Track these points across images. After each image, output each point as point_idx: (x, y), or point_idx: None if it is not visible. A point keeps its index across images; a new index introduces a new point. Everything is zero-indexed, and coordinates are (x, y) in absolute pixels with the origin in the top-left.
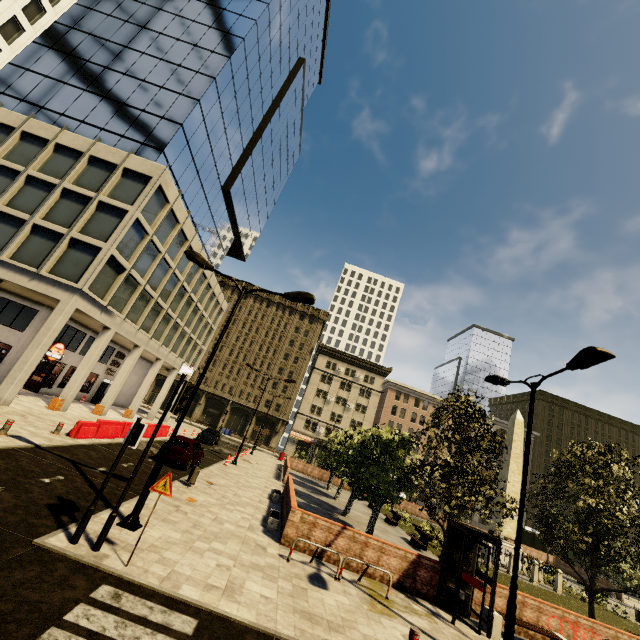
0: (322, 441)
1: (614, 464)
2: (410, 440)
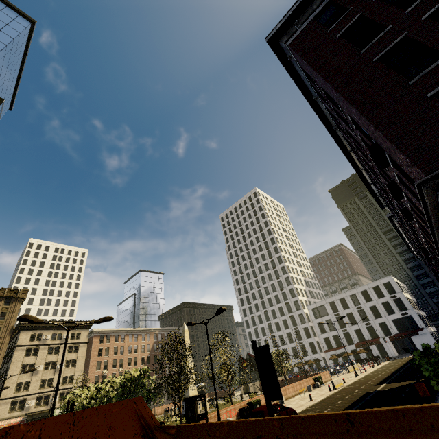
0: (34, 413)
1: (227, 337)
2: (149, 369)
